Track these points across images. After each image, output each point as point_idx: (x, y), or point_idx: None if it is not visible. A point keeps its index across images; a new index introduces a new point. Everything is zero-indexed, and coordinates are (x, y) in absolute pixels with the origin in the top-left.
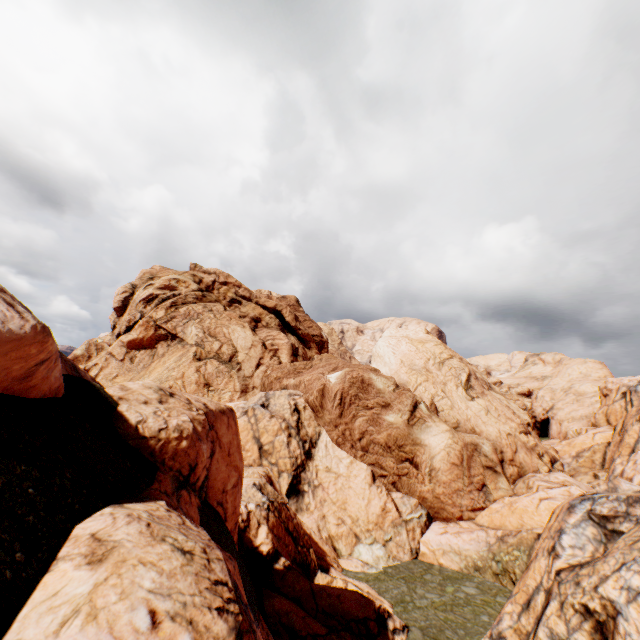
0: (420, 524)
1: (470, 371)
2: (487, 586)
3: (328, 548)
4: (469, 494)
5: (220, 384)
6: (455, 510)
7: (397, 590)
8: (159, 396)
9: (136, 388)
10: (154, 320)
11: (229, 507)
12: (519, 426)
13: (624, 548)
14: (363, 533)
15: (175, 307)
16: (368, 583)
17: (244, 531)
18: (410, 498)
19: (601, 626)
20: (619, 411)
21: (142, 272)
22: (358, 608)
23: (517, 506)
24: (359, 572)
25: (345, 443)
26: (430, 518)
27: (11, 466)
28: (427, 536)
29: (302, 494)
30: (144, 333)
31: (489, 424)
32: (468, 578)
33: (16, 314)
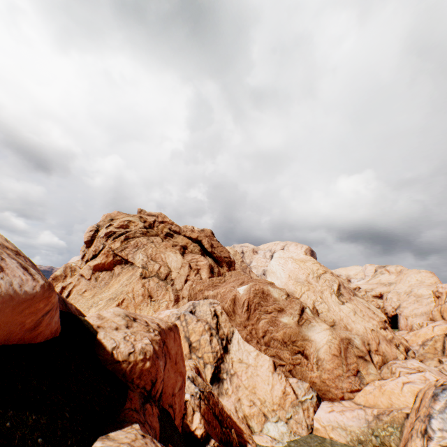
0: (312, 404)
1: (339, 282)
2: None
3: (244, 426)
4: (347, 379)
5: (159, 295)
6: (338, 392)
7: None
8: (126, 322)
9: (109, 316)
10: (113, 250)
11: (177, 407)
12: (379, 323)
13: None
14: (270, 413)
15: (127, 240)
16: None
17: (183, 418)
18: (303, 382)
19: None
20: None
21: (105, 216)
22: None
23: (385, 388)
24: (269, 446)
25: (252, 340)
26: (319, 398)
27: (24, 418)
28: (318, 414)
29: (222, 381)
30: (105, 259)
31: (357, 322)
32: None
33: (29, 277)
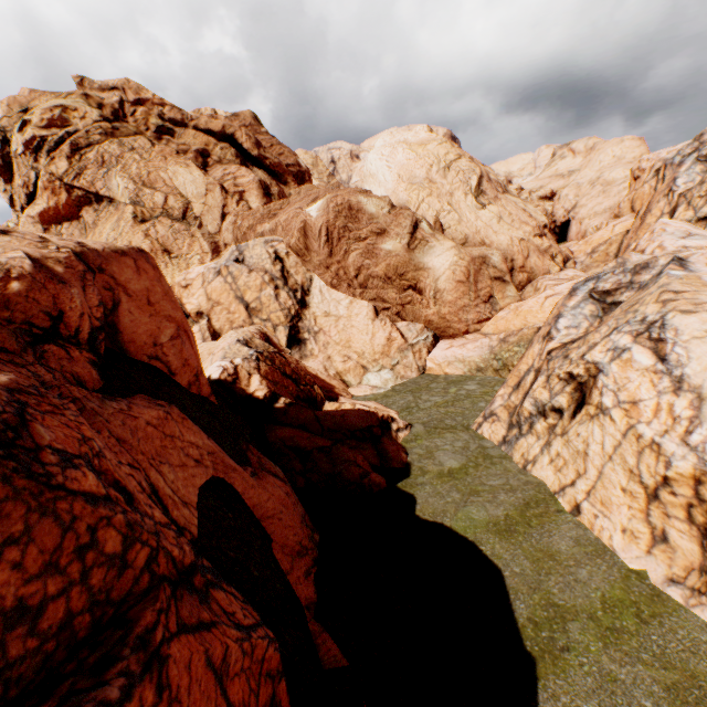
0: (426, 345)
1: (482, 173)
2: (487, 381)
3: (336, 383)
4: (475, 309)
5: (182, 248)
6: (461, 326)
7: (403, 401)
8: None
9: None
10: (58, 178)
11: (173, 361)
12: (534, 230)
13: (619, 315)
14: (370, 364)
15: (79, 153)
16: (377, 401)
17: (234, 384)
18: (416, 324)
19: (581, 386)
20: (647, 194)
21: (4, 105)
22: (362, 421)
23: (522, 309)
24: (368, 395)
25: (341, 284)
26: (437, 338)
27: None
28: (433, 354)
29: (304, 343)
30: (54, 200)
31: (501, 233)
32: (471, 379)
33: None
